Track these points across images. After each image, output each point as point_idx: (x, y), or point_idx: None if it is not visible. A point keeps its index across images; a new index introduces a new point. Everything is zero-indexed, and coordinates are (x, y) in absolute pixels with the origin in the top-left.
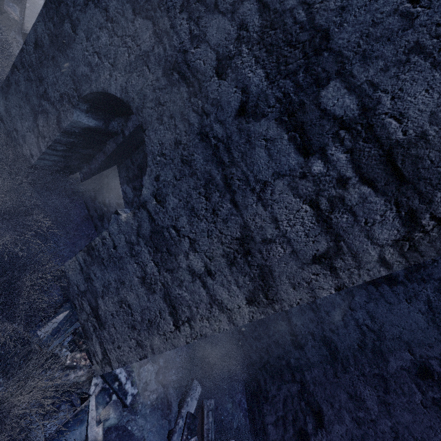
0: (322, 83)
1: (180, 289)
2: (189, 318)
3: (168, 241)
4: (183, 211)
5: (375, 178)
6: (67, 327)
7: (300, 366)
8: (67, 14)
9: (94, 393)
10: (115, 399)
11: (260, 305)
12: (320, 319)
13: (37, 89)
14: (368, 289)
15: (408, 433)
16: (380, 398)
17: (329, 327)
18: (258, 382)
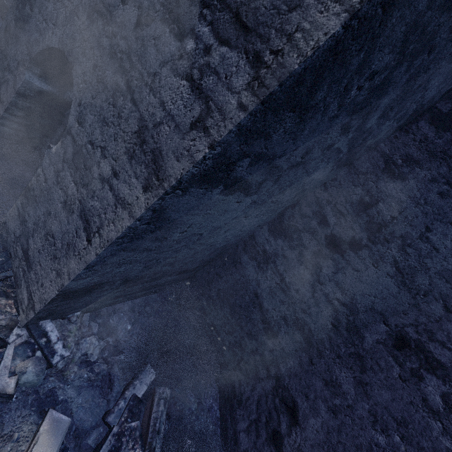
0: None
1: (93, 200)
2: (99, 227)
3: (85, 157)
4: (97, 125)
5: (229, 37)
6: None
7: (274, 358)
8: None
9: (14, 343)
10: (39, 356)
11: (153, 189)
12: (291, 299)
13: (3, 64)
14: (335, 258)
15: (388, 414)
16: (356, 379)
17: (300, 307)
18: (233, 386)
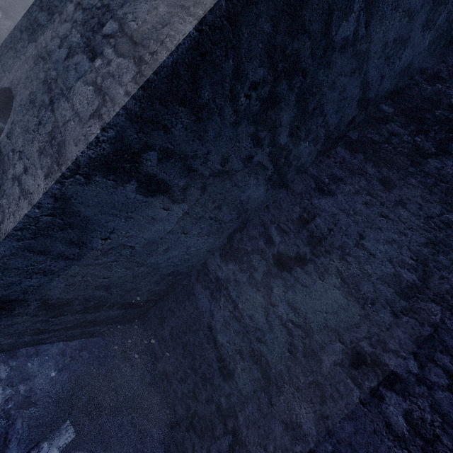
0: (104, 25)
1: (2, 199)
2: (1, 222)
3: (5, 163)
4: (21, 135)
5: (124, 52)
6: None
7: (232, 406)
8: None
9: None
10: None
11: (53, 174)
12: (245, 328)
13: None
14: (284, 277)
15: (352, 452)
16: (316, 414)
17: (255, 336)
18: None
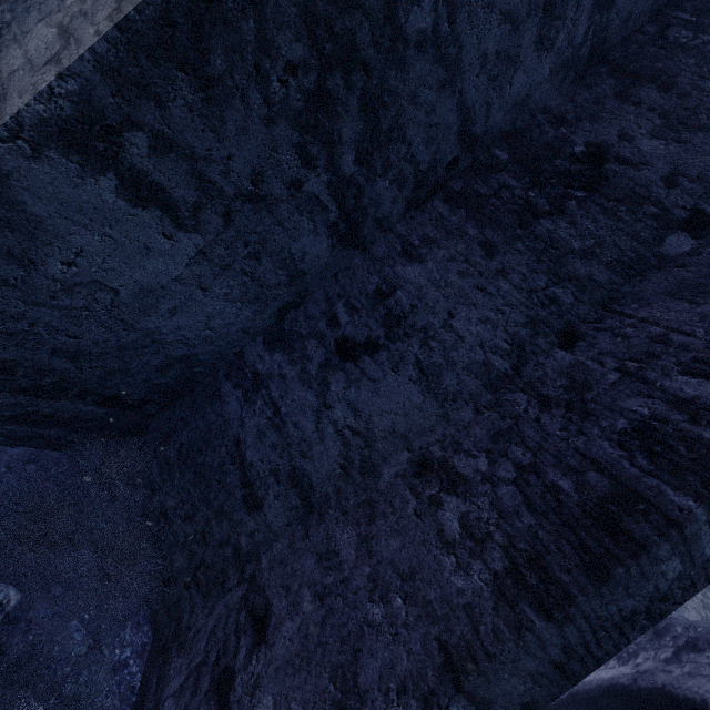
0: None
1: None
2: None
3: None
4: None
5: None
6: None
7: (255, 547)
8: None
9: None
10: None
11: None
12: (287, 439)
13: None
14: (347, 369)
15: (392, 570)
16: (361, 536)
17: (299, 450)
18: (179, 620)
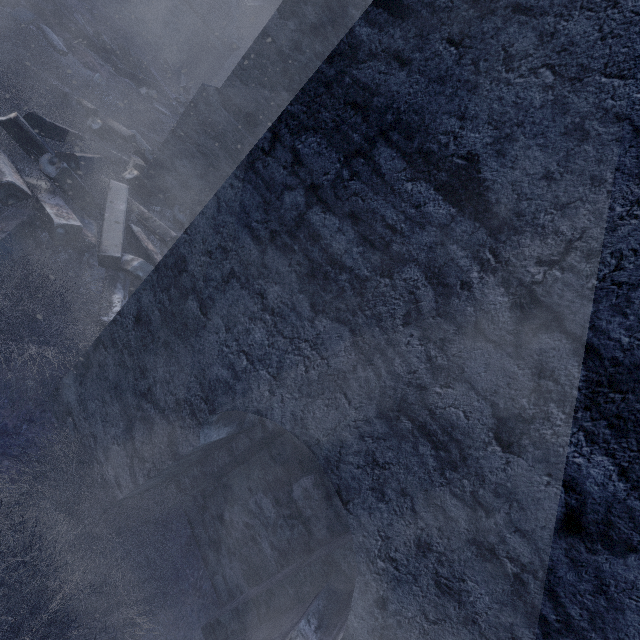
0: None
1: None
2: None
3: None
4: None
5: None
6: None
7: None
8: (192, 288)
9: None
10: None
11: None
12: None
13: (136, 382)
14: None
15: None
16: None
17: None
18: None
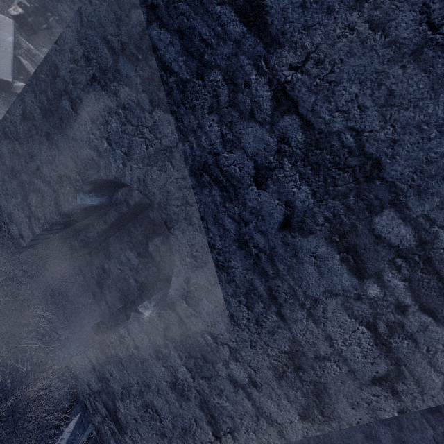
0: (375, 210)
1: (220, 398)
2: (232, 429)
3: (203, 347)
4: (220, 318)
5: (436, 309)
6: (82, 439)
7: None
8: (64, 90)
9: None
10: None
11: (315, 422)
12: None
13: (27, 164)
14: None
15: None
16: (394, 436)
17: None
18: None
